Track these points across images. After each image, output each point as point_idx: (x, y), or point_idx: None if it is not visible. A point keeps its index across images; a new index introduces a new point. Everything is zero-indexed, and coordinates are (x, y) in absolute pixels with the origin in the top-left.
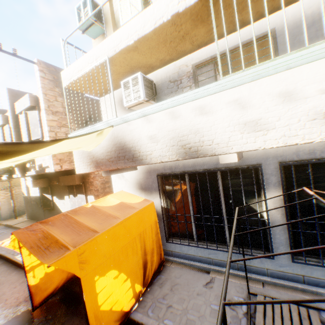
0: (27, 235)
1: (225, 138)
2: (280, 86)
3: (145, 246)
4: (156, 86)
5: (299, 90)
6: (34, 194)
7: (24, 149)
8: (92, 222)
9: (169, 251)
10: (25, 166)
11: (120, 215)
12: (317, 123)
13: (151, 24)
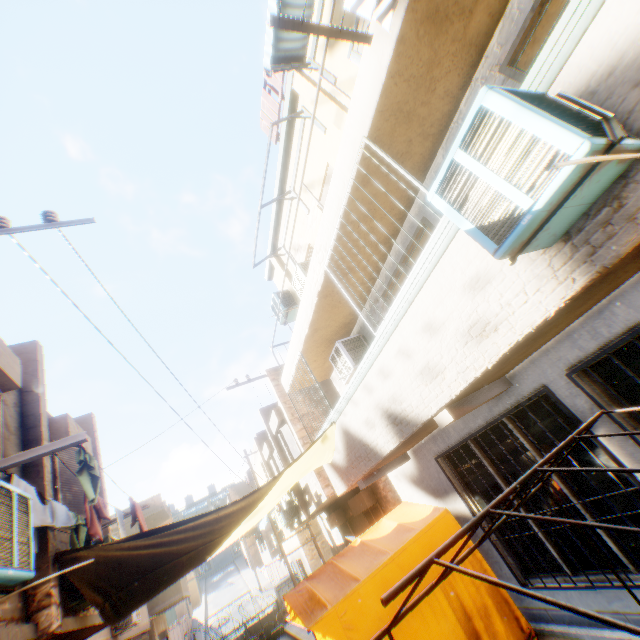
0: (295, 597)
1: (418, 397)
2: (418, 321)
3: (460, 598)
4: (366, 337)
5: (434, 318)
6: (338, 541)
7: (257, 496)
8: (358, 566)
9: (541, 610)
10: (305, 500)
11: (393, 547)
12: (472, 345)
13: (309, 309)
